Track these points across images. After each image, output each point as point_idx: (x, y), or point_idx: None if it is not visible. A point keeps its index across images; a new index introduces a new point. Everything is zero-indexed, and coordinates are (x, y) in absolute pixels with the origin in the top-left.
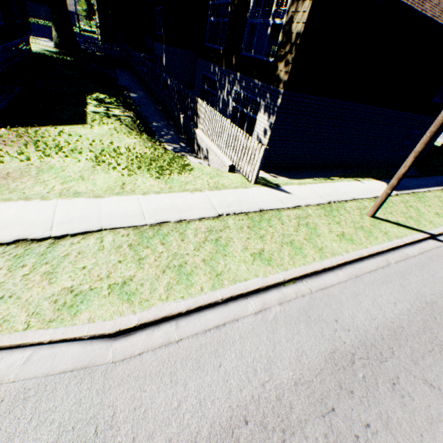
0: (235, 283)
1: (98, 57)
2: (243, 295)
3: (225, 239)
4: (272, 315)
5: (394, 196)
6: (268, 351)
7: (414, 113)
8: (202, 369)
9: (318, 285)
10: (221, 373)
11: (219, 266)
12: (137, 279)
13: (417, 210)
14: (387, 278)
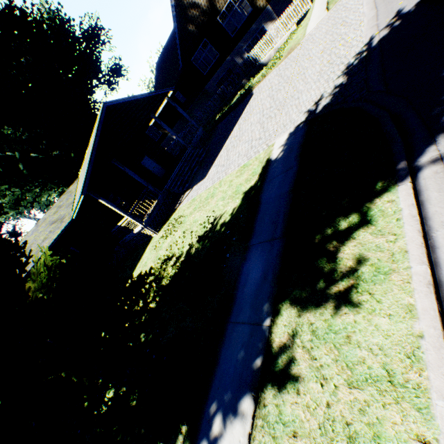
0: None
1: None
2: None
3: None
4: None
5: None
6: None
7: None
8: None
9: None
10: None
11: None
12: None
13: None
14: None
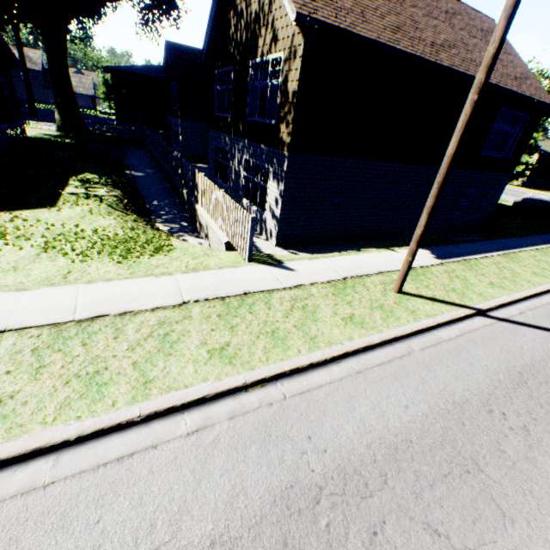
0: (169, 392)
1: (107, 138)
2: (178, 409)
3: (179, 332)
4: (213, 435)
5: (436, 266)
6: (185, 493)
7: (461, 169)
8: (66, 530)
9: (297, 387)
10: (94, 534)
11: (155, 369)
12: (21, 396)
13: (465, 281)
14: (404, 371)
